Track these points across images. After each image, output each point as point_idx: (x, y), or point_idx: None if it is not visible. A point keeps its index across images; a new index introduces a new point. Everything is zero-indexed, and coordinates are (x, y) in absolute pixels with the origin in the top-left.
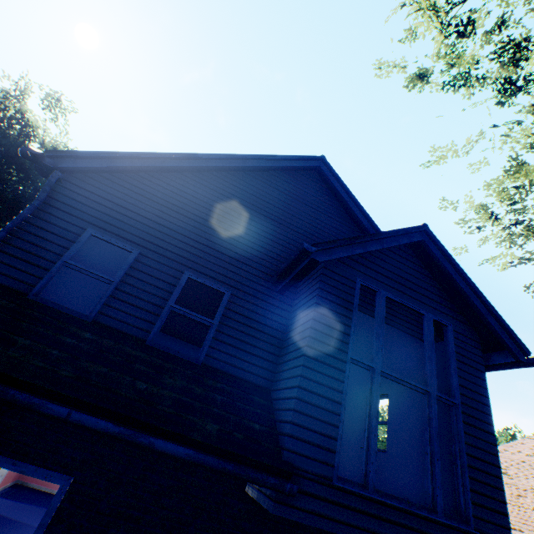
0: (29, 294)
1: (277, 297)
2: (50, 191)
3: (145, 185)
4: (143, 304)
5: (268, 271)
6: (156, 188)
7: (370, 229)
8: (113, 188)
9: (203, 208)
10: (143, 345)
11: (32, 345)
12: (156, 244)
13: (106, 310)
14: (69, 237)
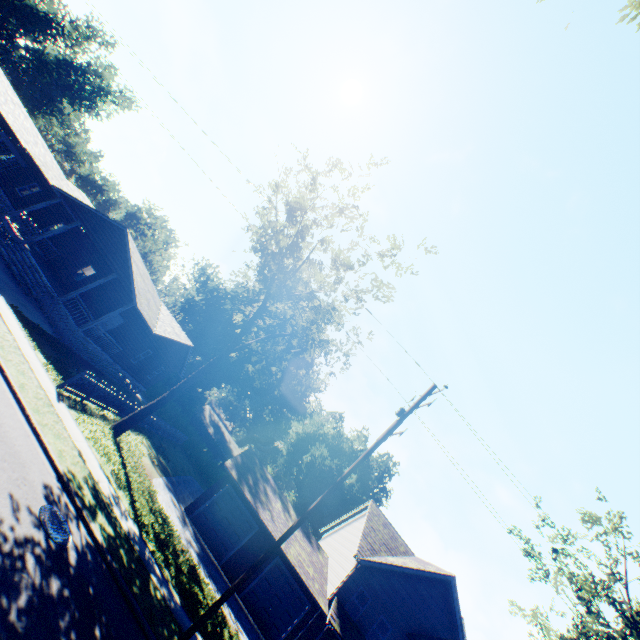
0: (345, 606)
1: (406, 639)
2: (355, 565)
3: (380, 569)
4: (367, 622)
5: (407, 625)
6: (383, 571)
7: (459, 627)
8: (371, 568)
9: (395, 585)
10: (364, 638)
11: (349, 635)
12: (376, 598)
13: (358, 619)
14: (356, 587)
